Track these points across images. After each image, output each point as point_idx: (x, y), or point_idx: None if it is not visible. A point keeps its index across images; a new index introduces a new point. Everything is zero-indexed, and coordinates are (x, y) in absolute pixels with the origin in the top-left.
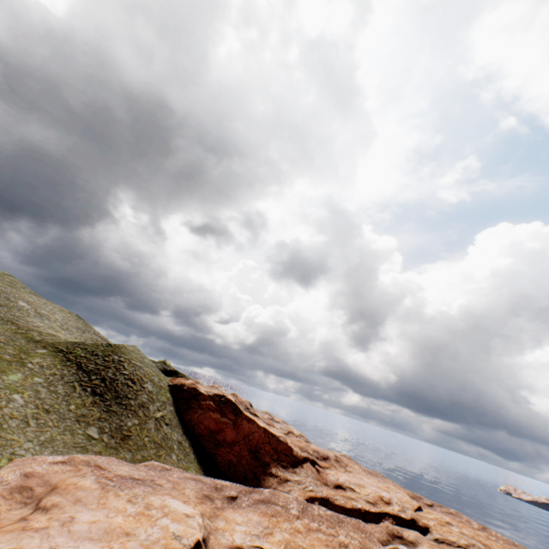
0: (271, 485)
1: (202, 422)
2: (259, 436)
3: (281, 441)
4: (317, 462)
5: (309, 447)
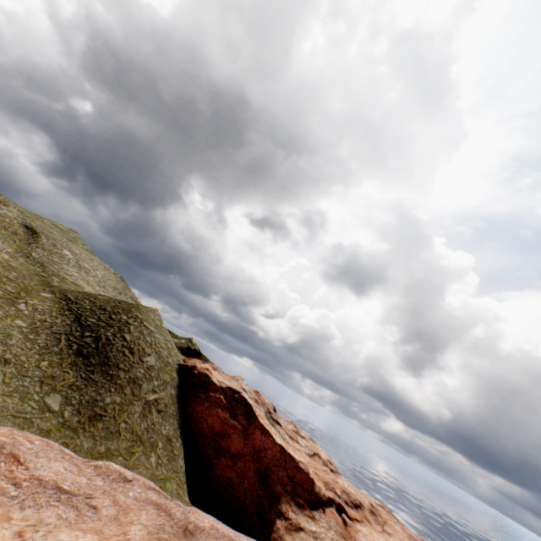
0: (276, 530)
1: (205, 418)
2: (273, 455)
3: (301, 469)
4: (345, 509)
5: (337, 483)
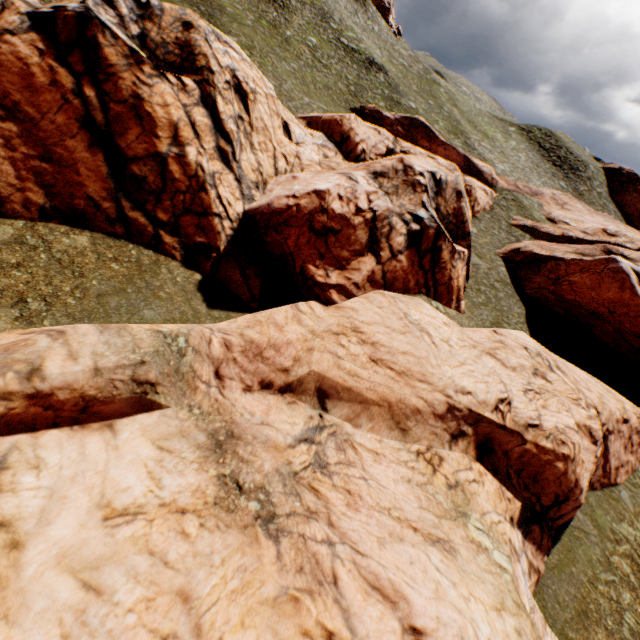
0: None
1: (632, 205)
2: None
3: None
4: None
5: None
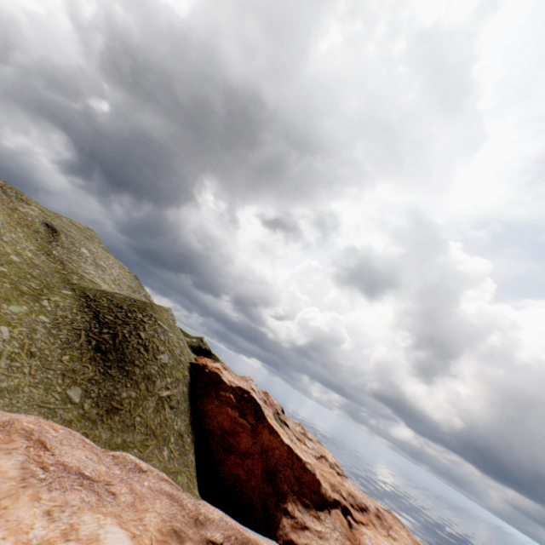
0: (282, 528)
1: (215, 416)
2: (280, 454)
3: (308, 469)
4: (351, 512)
5: (343, 486)
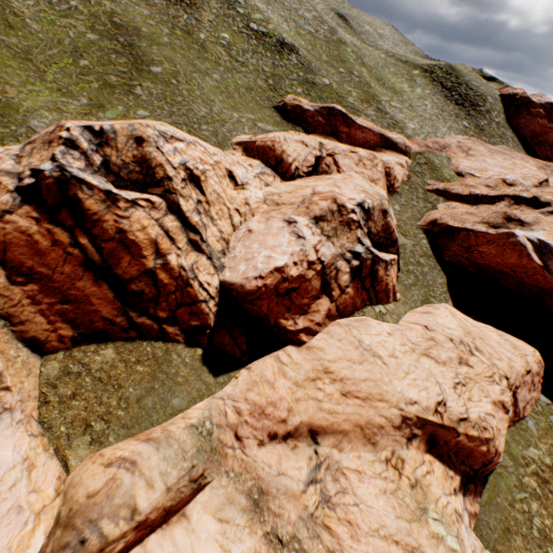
0: None
1: (527, 127)
2: None
3: None
4: None
5: None
